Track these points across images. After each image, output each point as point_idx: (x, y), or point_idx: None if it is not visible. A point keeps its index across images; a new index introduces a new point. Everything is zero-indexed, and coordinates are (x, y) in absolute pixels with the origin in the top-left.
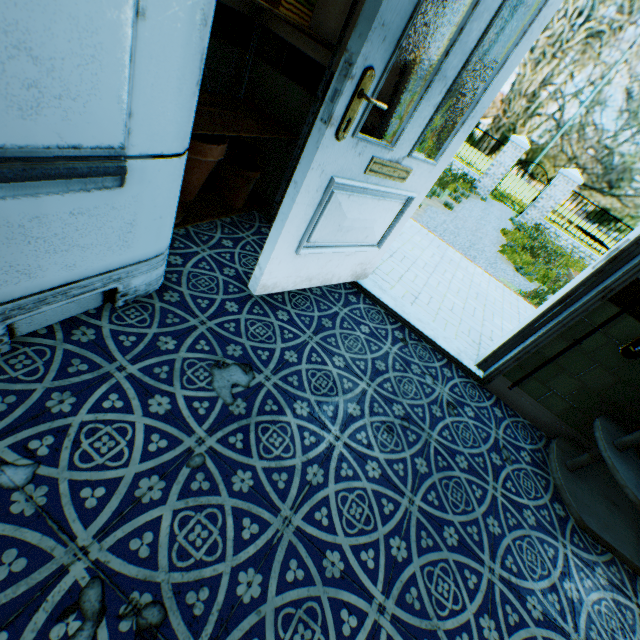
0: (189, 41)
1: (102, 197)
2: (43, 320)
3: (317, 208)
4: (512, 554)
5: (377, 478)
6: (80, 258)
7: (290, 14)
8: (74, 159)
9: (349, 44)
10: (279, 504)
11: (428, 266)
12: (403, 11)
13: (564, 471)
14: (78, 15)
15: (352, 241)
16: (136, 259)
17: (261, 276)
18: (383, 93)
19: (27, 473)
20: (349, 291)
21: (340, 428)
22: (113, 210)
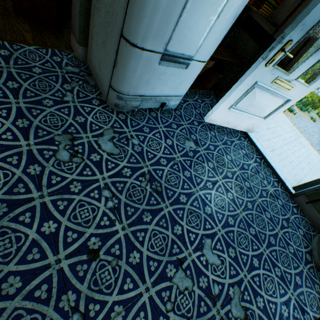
0: (227, 25)
1: (180, 71)
2: (145, 106)
3: (245, 93)
4: (276, 253)
5: (230, 199)
6: (165, 89)
7: (263, 12)
8: (180, 58)
9: (285, 30)
10: (196, 185)
11: (285, 140)
12: (314, 20)
13: (319, 244)
14: (204, 18)
15: (253, 112)
16: (175, 95)
17: (211, 114)
18: (294, 50)
19: (137, 142)
20: (242, 135)
21: (222, 177)
22: (180, 76)
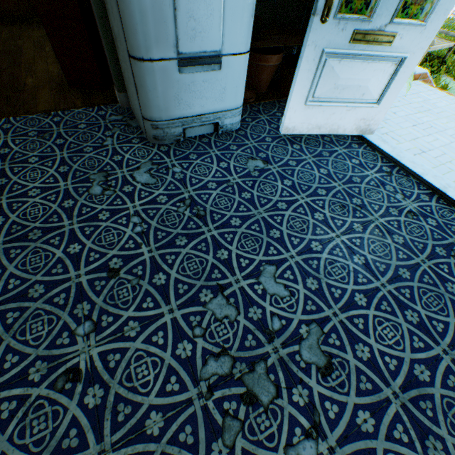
0: None
1: (213, 75)
2: (193, 133)
3: (315, 72)
4: (411, 291)
5: (319, 220)
6: (205, 103)
7: None
8: (204, 58)
9: None
10: (258, 207)
11: None
12: None
13: None
14: (206, 0)
15: (349, 98)
16: (226, 109)
17: (284, 121)
18: None
19: (180, 170)
20: (354, 142)
21: (306, 196)
22: (217, 81)
